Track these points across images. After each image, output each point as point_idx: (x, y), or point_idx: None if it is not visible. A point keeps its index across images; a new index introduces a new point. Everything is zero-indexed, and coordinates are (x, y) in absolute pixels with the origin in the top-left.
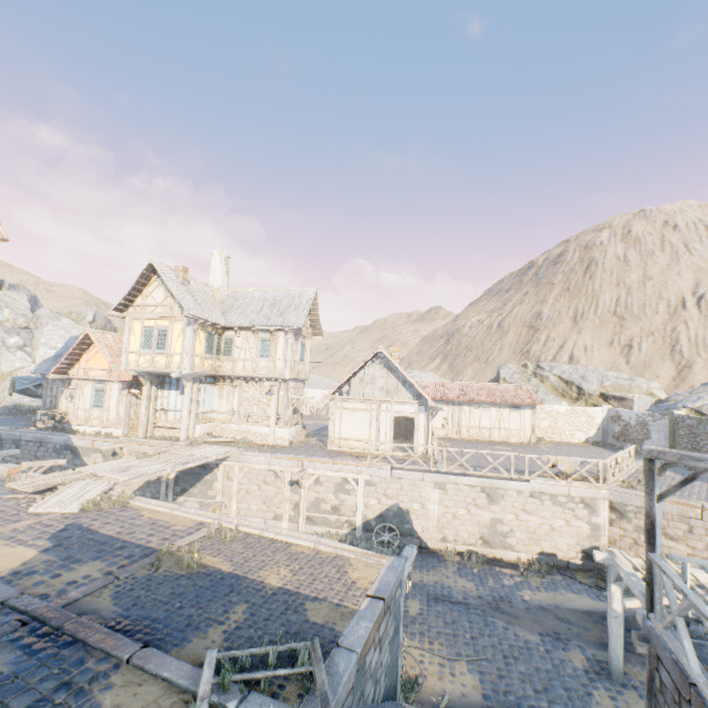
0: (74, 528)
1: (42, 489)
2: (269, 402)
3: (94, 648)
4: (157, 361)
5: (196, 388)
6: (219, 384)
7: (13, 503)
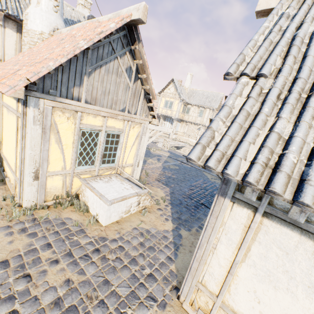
0: (170, 151)
1: (152, 142)
2: (197, 132)
3: (196, 168)
4: (168, 112)
5: (176, 123)
6: (181, 123)
7: (151, 144)
